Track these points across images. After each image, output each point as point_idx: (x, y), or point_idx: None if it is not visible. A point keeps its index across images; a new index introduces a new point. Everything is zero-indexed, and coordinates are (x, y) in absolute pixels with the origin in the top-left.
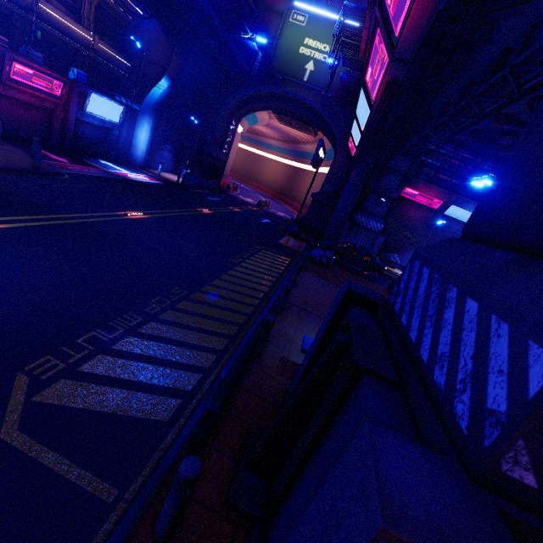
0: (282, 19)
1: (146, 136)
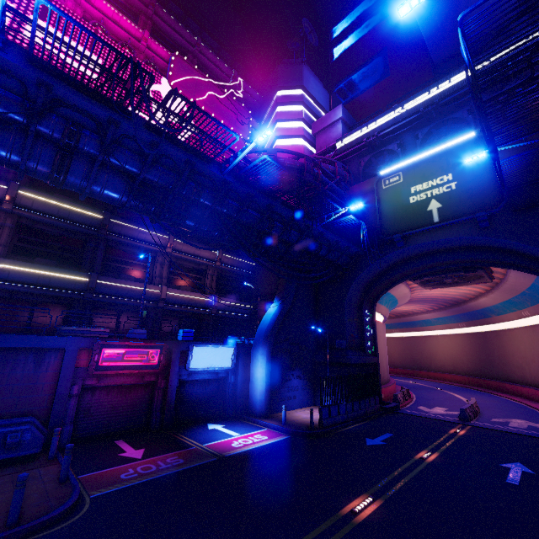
0: (374, 194)
1: (262, 370)
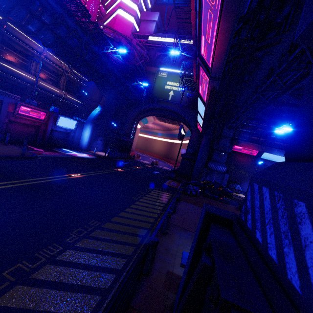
0: (155, 75)
1: (88, 134)
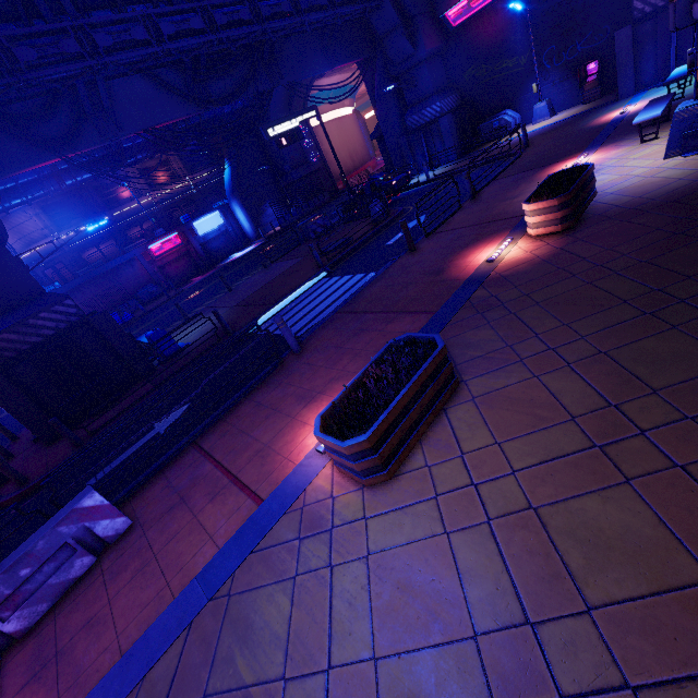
0: None
1: (242, 215)
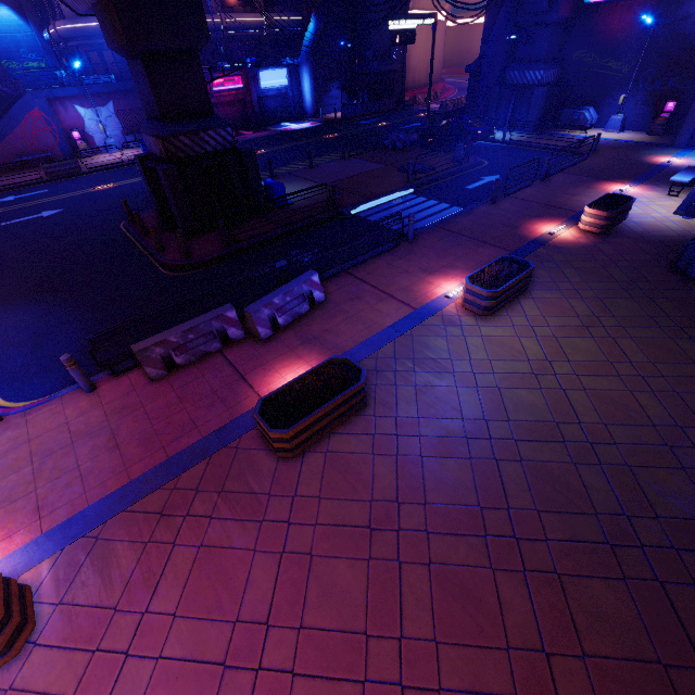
0: None
1: (308, 85)
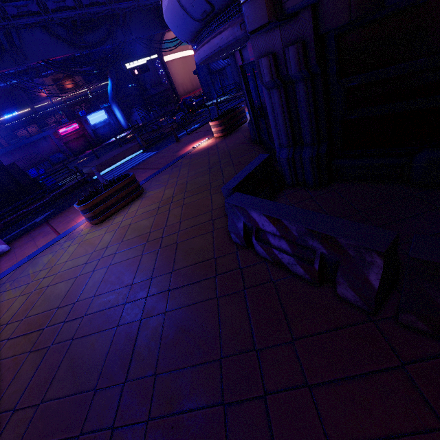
0: None
1: (119, 114)
